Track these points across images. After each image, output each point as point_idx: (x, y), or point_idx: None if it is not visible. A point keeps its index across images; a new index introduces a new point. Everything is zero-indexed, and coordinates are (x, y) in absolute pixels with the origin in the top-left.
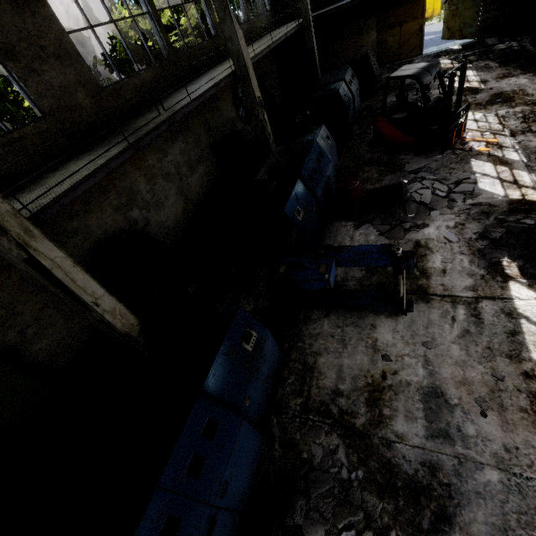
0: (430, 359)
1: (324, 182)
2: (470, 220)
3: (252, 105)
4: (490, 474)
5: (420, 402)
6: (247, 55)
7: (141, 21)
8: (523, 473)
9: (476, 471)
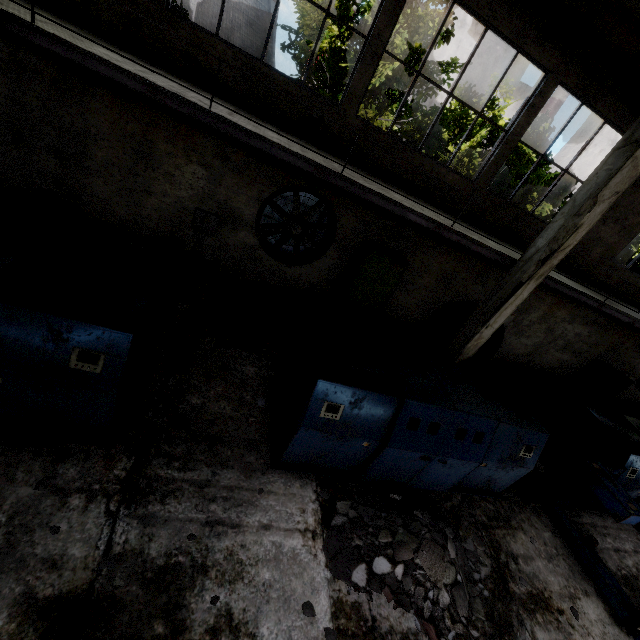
0: None
1: None
2: None
3: None
4: None
5: None
6: None
7: None
8: None
9: None
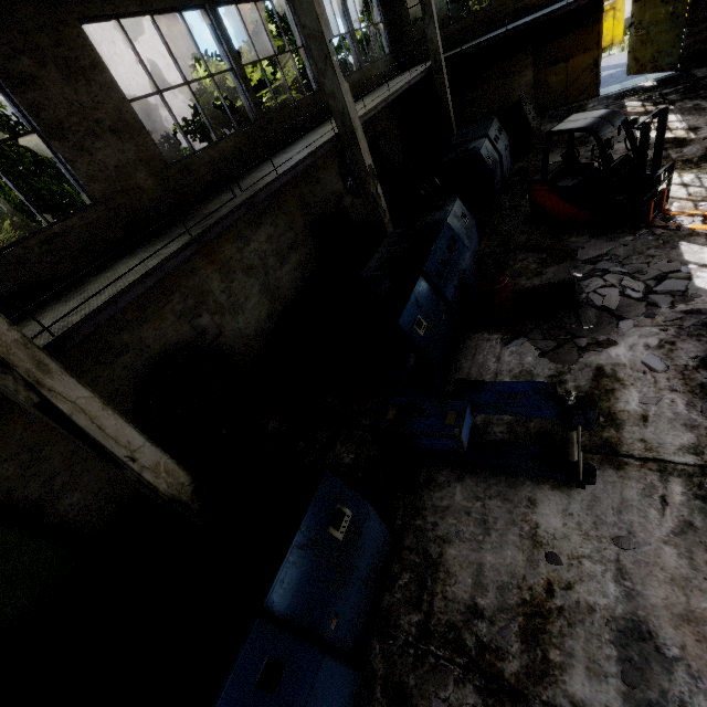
0: (627, 569)
1: (458, 278)
2: (683, 337)
3: (361, 175)
4: None
5: (613, 645)
6: (354, 113)
7: (229, 78)
8: None
9: None
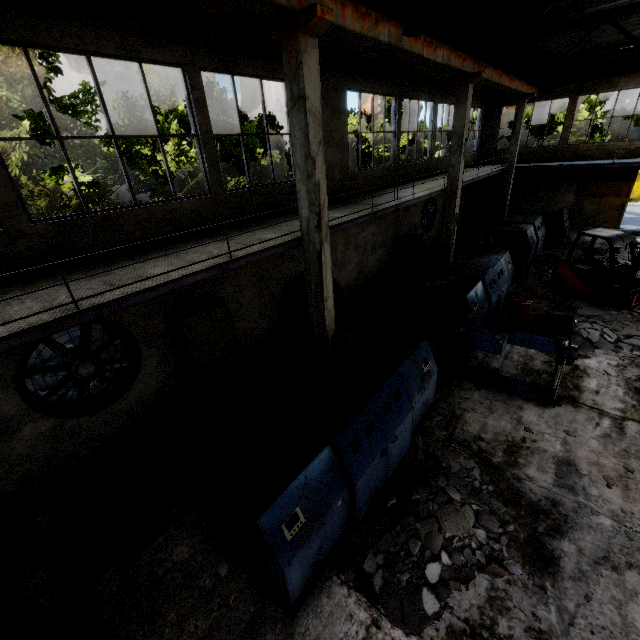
0: (569, 442)
1: (499, 293)
2: (633, 365)
3: (448, 217)
4: (604, 520)
5: (553, 464)
6: (461, 181)
7: (363, 130)
8: (633, 527)
9: (593, 515)
